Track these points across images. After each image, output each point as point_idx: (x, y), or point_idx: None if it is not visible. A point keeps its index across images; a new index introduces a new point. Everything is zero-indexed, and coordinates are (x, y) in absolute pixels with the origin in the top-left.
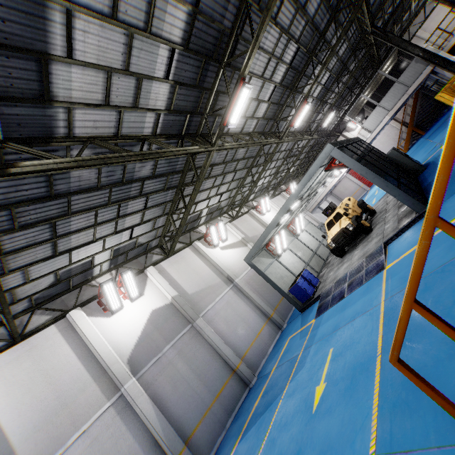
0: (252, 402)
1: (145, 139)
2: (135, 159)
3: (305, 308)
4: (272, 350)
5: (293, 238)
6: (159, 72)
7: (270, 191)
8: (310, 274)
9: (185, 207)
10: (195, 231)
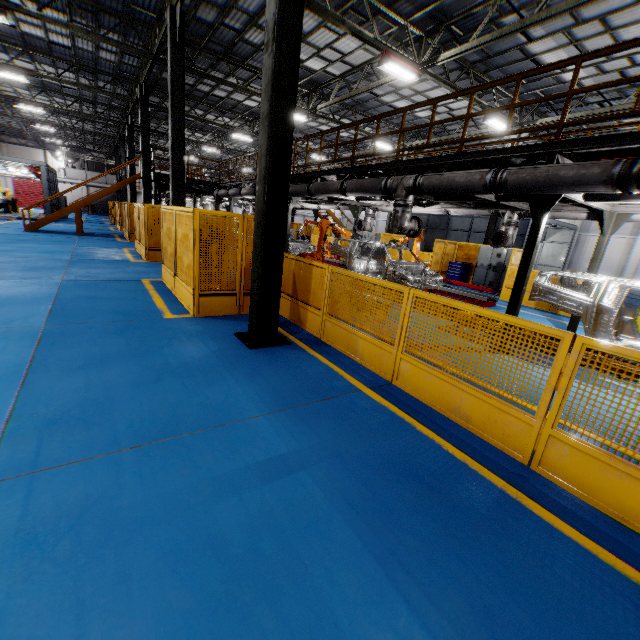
0: None
1: None
2: None
3: None
4: None
5: None
6: None
7: None
8: None
9: None
10: None
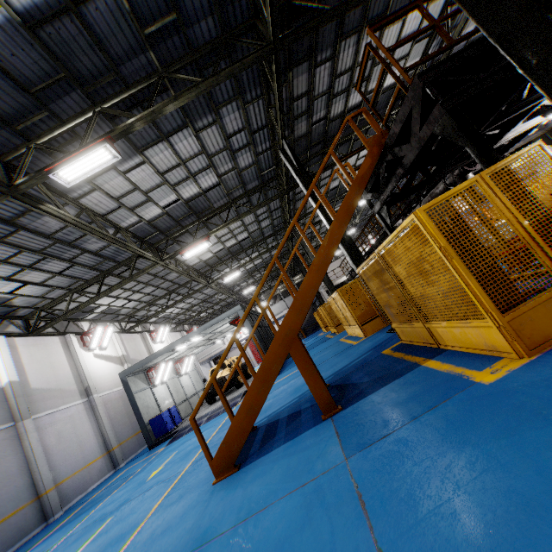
0: (54, 525)
1: (119, 229)
2: (109, 240)
3: (156, 445)
4: (96, 487)
5: (176, 376)
6: (162, 203)
7: (173, 324)
8: (177, 411)
9: (98, 293)
10: (76, 323)
